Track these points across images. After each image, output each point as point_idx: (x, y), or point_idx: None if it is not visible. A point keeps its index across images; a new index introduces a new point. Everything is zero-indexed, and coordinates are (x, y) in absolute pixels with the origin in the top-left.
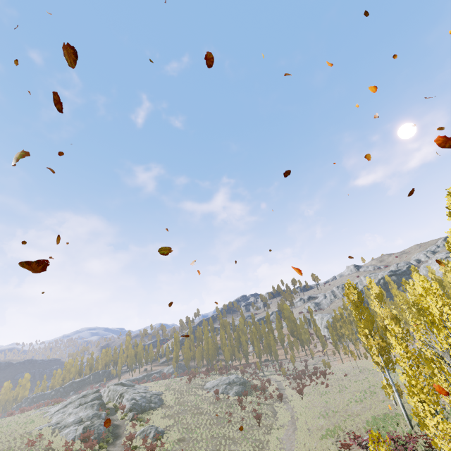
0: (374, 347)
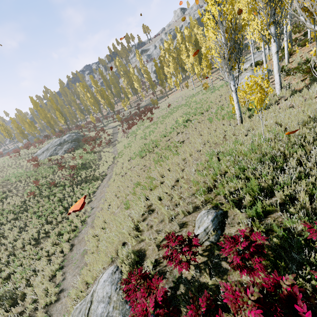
0: None
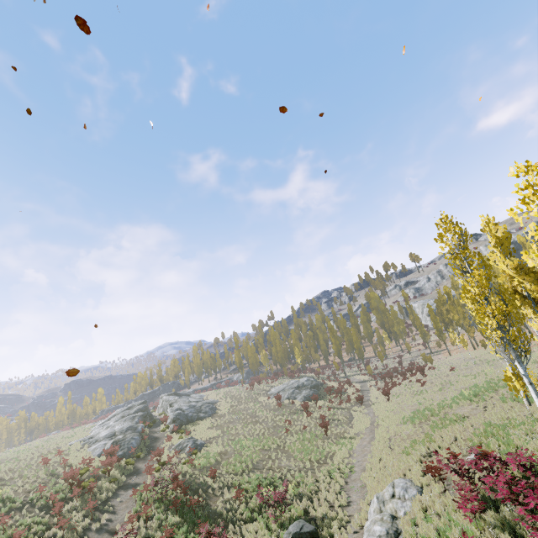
0: (490, 315)
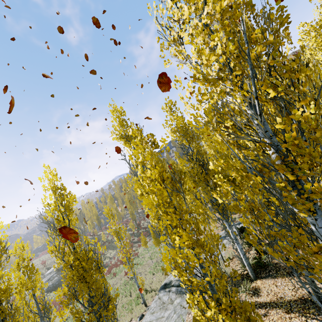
0: None
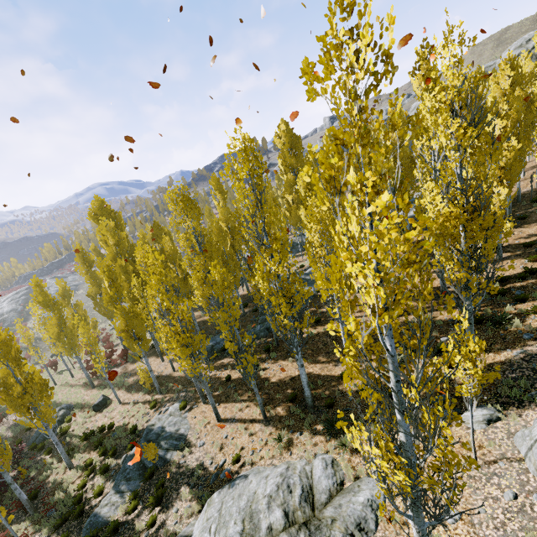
0: None
